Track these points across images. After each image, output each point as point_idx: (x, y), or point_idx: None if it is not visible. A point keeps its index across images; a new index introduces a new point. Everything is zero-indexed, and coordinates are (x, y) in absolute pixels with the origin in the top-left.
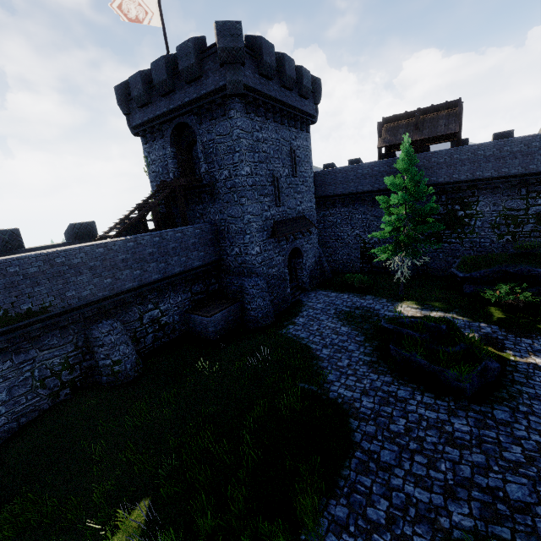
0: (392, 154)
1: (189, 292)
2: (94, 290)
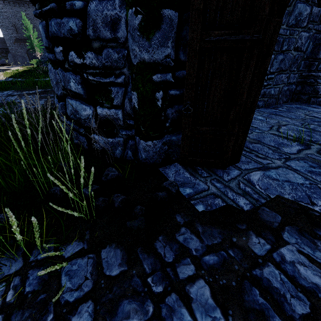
0: None
1: (1, 55)
2: None
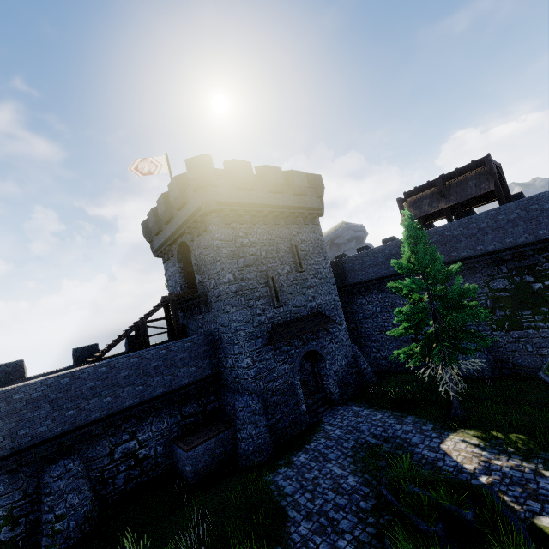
0: (429, 226)
1: (179, 414)
2: (52, 425)
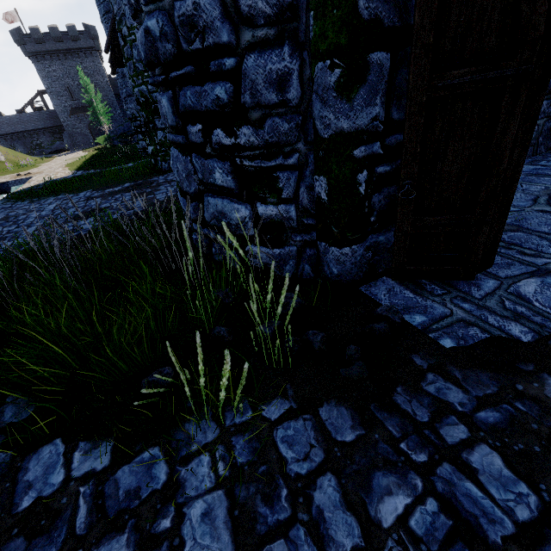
0: None
1: (53, 137)
2: (10, 130)
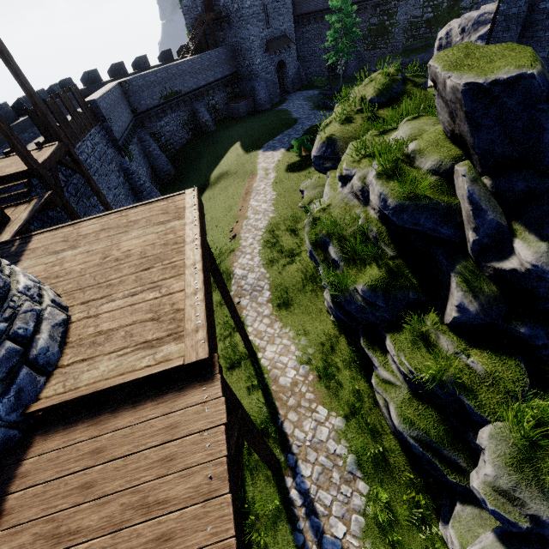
0: None
1: (225, 92)
2: (192, 84)
